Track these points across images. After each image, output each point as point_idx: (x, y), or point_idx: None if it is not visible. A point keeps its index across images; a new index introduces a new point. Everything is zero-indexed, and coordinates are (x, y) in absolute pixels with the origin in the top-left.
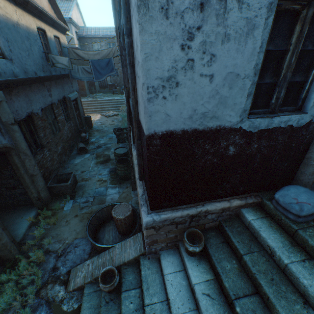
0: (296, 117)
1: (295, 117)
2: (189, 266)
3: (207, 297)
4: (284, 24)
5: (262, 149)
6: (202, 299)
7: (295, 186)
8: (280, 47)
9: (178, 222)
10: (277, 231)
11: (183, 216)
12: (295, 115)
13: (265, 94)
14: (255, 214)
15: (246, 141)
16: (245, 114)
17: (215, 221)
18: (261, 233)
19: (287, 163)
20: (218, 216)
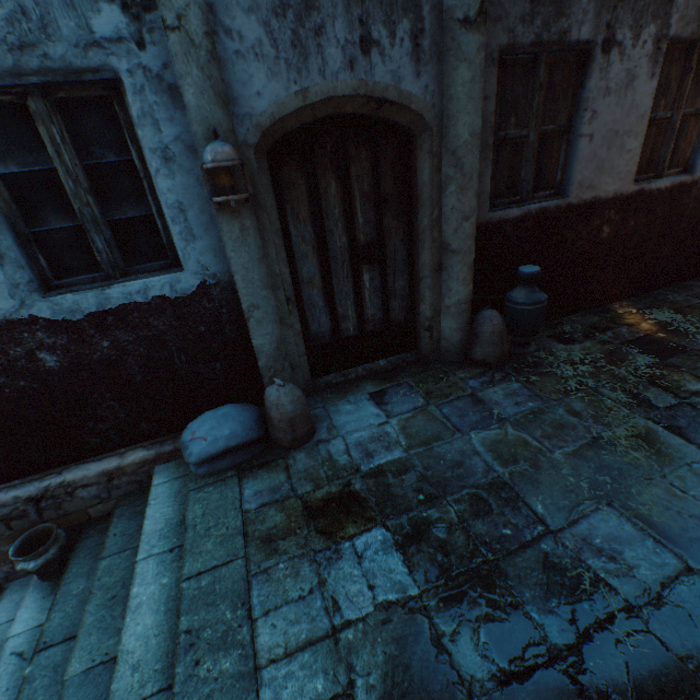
0: (163, 280)
1: (160, 280)
2: (27, 603)
3: (16, 659)
4: (13, 127)
5: (131, 347)
6: (3, 665)
7: (221, 407)
8: (38, 165)
9: (7, 516)
10: (182, 500)
11: (10, 503)
12: (152, 277)
13: (76, 247)
14: (173, 473)
15: (71, 338)
16: (23, 291)
17: (109, 500)
18: (147, 509)
19: (220, 363)
20: (107, 489)
